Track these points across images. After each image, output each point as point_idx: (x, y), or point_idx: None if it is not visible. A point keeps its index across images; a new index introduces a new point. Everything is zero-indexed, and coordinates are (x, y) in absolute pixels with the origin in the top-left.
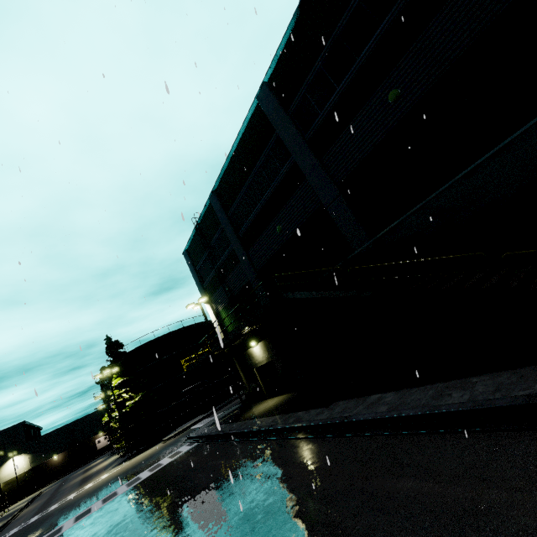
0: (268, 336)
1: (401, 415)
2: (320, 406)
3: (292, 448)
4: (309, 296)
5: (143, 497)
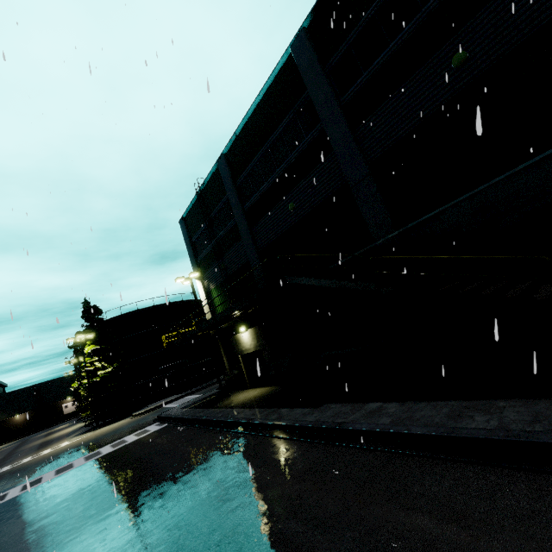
0: (261, 323)
1: (410, 432)
2: (308, 406)
3: (273, 448)
4: (316, 284)
5: (99, 475)
